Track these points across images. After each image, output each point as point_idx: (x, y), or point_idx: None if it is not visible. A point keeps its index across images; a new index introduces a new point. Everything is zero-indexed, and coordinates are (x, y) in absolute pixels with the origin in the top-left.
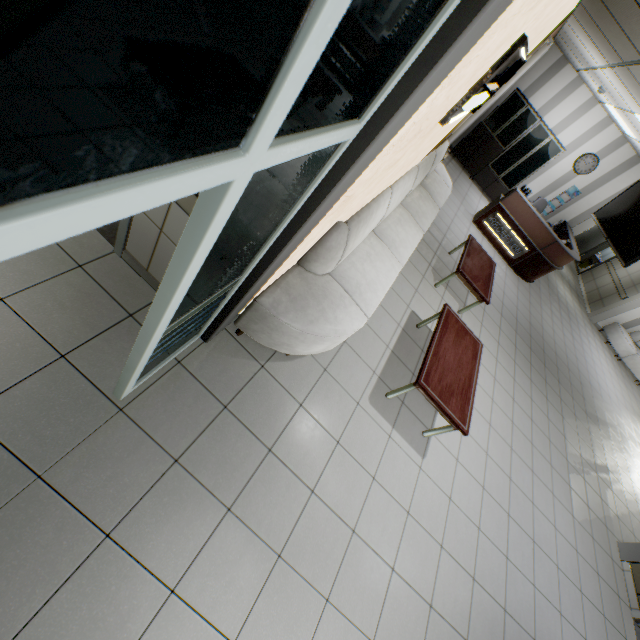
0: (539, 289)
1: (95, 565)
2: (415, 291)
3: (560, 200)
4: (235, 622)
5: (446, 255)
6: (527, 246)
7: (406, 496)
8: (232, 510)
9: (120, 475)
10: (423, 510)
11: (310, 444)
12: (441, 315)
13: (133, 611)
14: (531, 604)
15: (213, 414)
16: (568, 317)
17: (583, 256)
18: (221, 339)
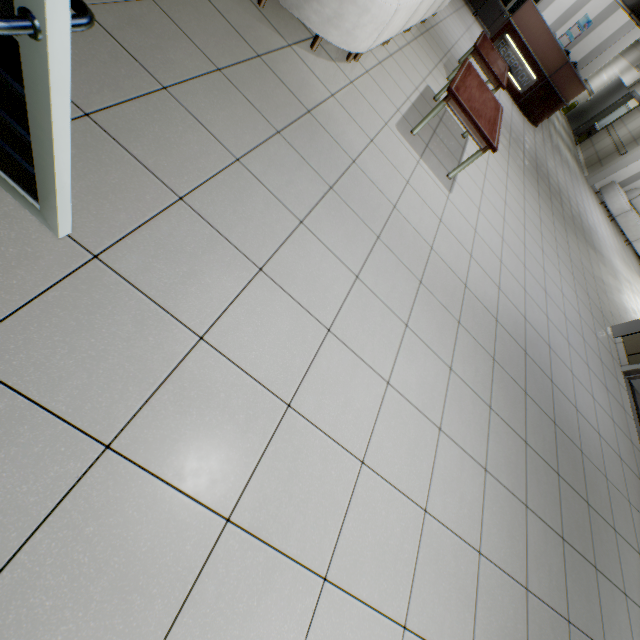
0: (542, 137)
1: (158, 104)
2: (429, 73)
3: (569, 36)
4: (300, 210)
5: (456, 63)
6: (536, 74)
7: (437, 209)
8: (281, 135)
9: (165, 51)
10: (453, 226)
11: (346, 128)
12: (464, 62)
13: (204, 155)
14: (545, 326)
15: (248, 55)
16: (568, 170)
17: (582, 128)
18: (243, 1)
